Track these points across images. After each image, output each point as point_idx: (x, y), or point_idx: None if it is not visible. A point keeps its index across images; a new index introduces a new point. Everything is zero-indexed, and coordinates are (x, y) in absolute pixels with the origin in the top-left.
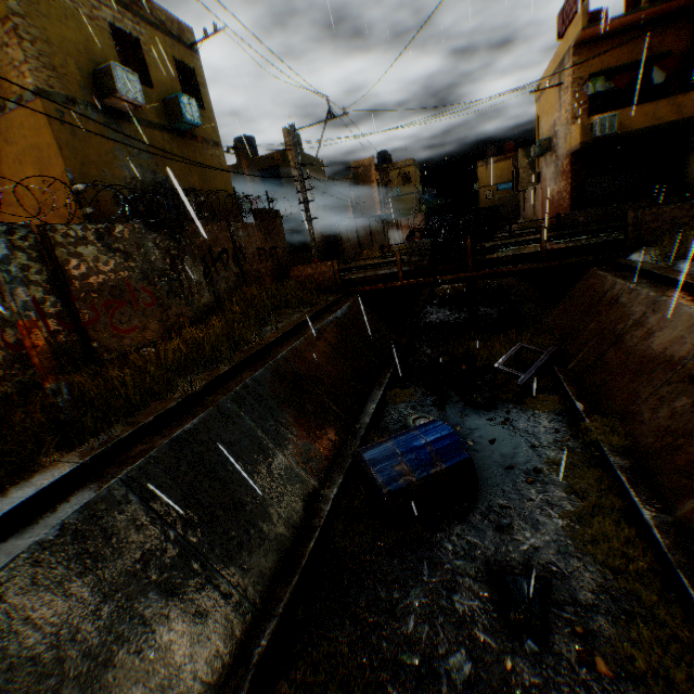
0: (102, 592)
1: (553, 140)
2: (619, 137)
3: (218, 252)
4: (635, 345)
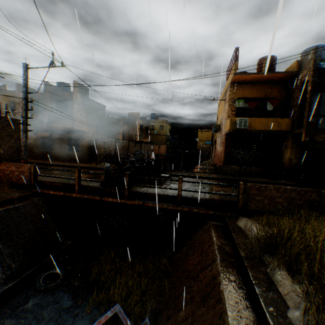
0: None
1: (221, 125)
2: (249, 131)
3: None
4: None
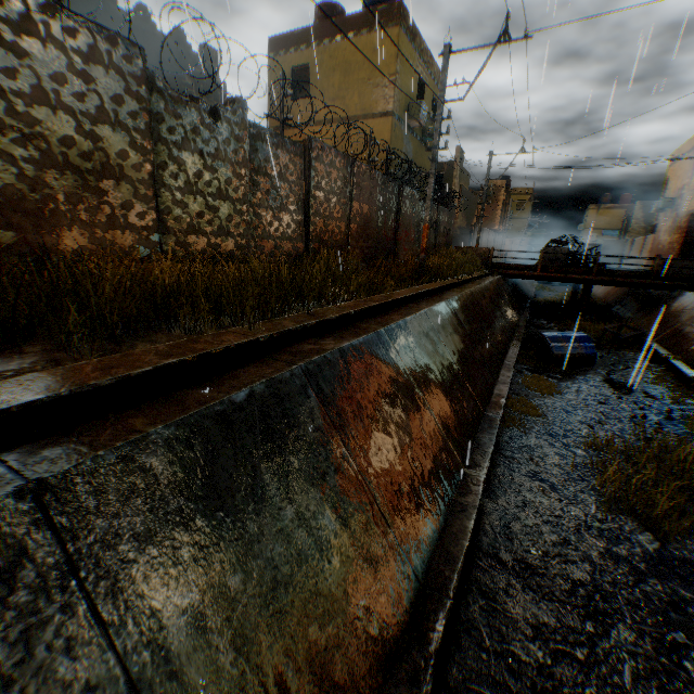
0: (473, 320)
1: (676, 200)
2: None
3: (431, 222)
4: None
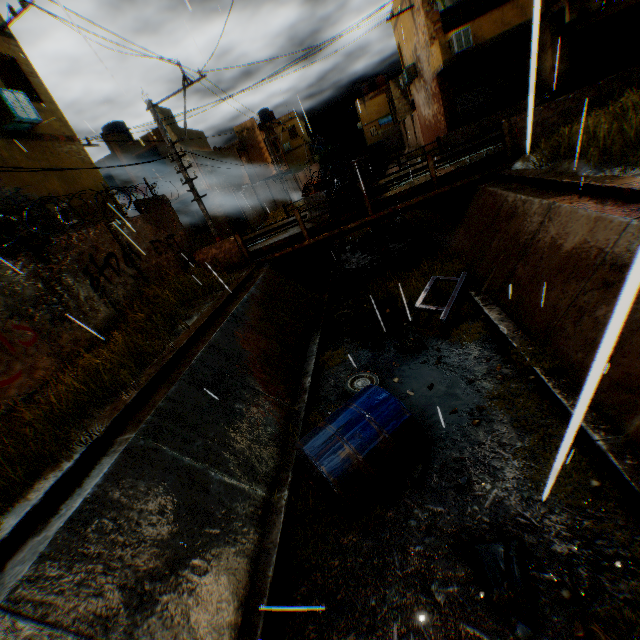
0: None
1: (418, 66)
2: (477, 50)
3: (104, 258)
4: (542, 257)
